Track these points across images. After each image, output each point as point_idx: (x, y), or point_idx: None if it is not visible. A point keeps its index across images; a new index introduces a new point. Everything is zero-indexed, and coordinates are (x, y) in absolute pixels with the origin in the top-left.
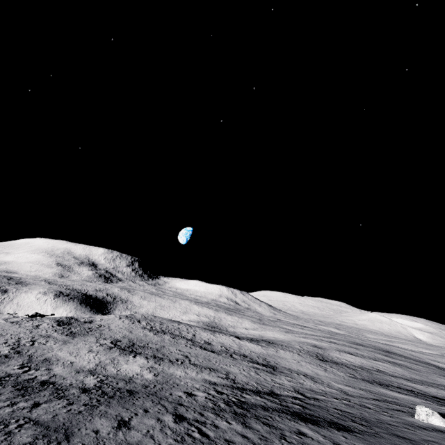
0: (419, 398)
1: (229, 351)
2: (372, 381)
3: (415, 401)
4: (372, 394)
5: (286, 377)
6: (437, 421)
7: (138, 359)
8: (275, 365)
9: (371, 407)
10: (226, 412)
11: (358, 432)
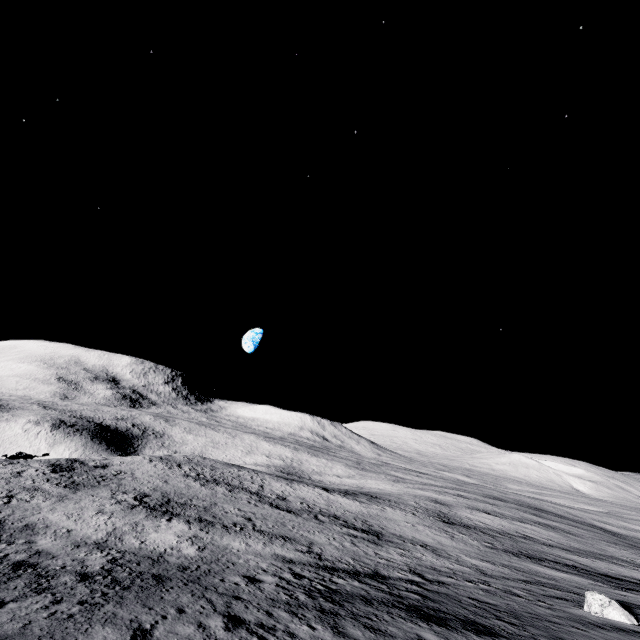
0: (585, 578)
1: (313, 510)
2: (518, 553)
3: (580, 582)
4: (520, 573)
5: (396, 550)
6: (615, 614)
7: (175, 523)
8: (380, 530)
9: (521, 593)
10: (307, 609)
11: (507, 636)
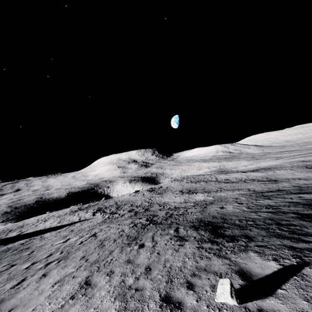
0: None
1: (242, 180)
2: None
3: None
4: None
5: (285, 183)
6: None
7: (199, 194)
8: (276, 179)
9: None
10: (259, 199)
11: None
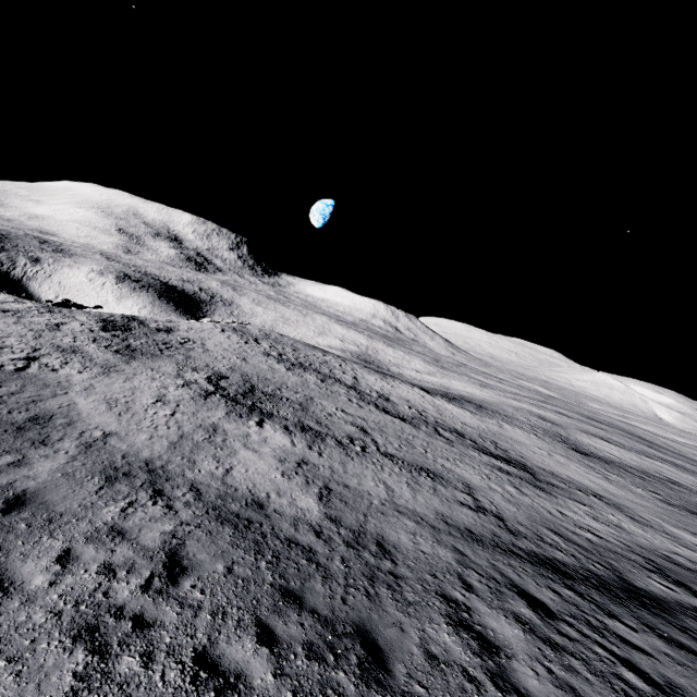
0: None
1: (428, 420)
2: None
3: None
4: None
5: (577, 505)
6: None
7: (270, 432)
8: (523, 461)
9: None
10: None
11: None
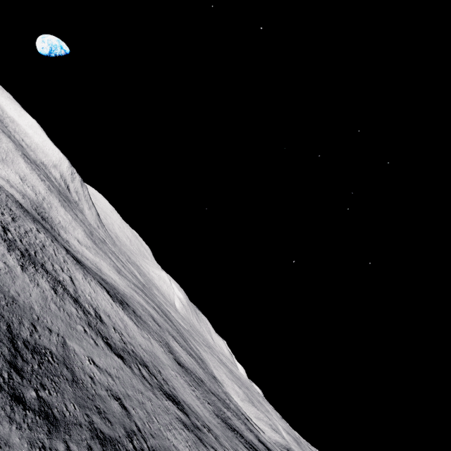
0: None
1: (129, 349)
2: (224, 420)
3: None
4: None
5: None
6: None
7: None
8: (177, 396)
9: None
10: None
11: None
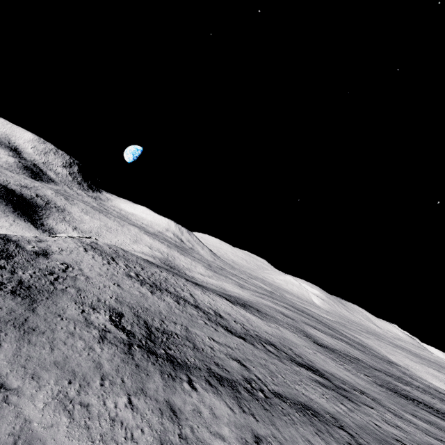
0: None
1: (252, 334)
2: (393, 390)
3: None
4: None
5: (370, 410)
6: None
7: (206, 395)
8: (314, 366)
9: None
10: None
11: None
